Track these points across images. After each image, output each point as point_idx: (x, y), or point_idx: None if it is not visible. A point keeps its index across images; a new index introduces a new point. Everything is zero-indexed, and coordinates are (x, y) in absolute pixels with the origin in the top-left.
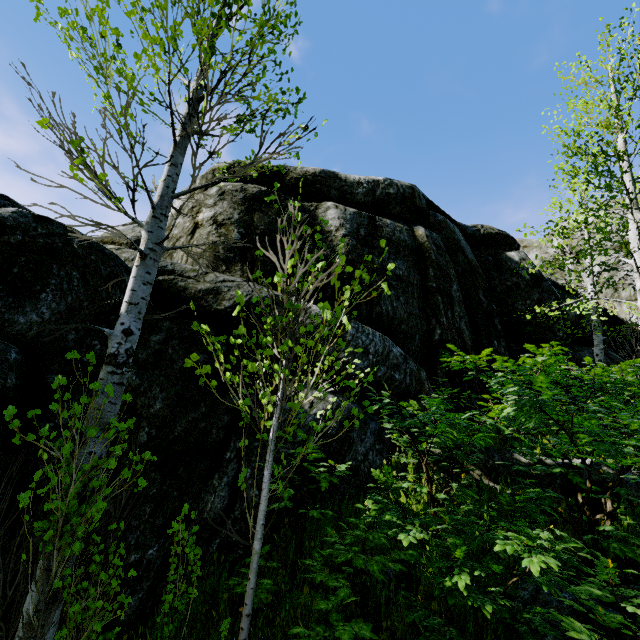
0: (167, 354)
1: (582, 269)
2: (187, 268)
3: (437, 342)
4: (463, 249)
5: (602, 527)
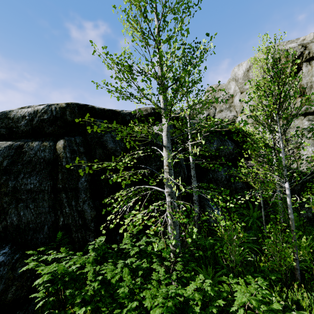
0: None
1: (243, 103)
2: None
3: (61, 226)
4: (104, 142)
5: None
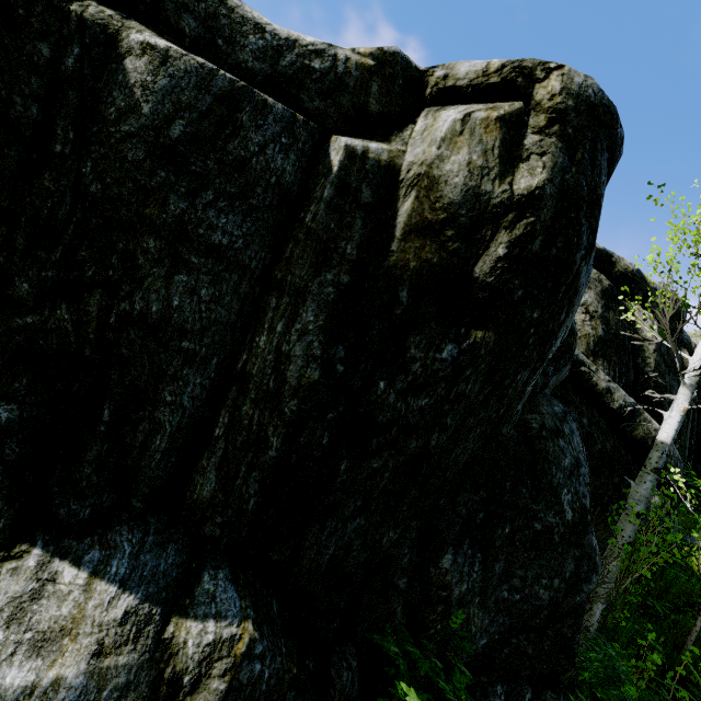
0: (593, 437)
1: None
2: (587, 360)
3: None
4: None
5: None
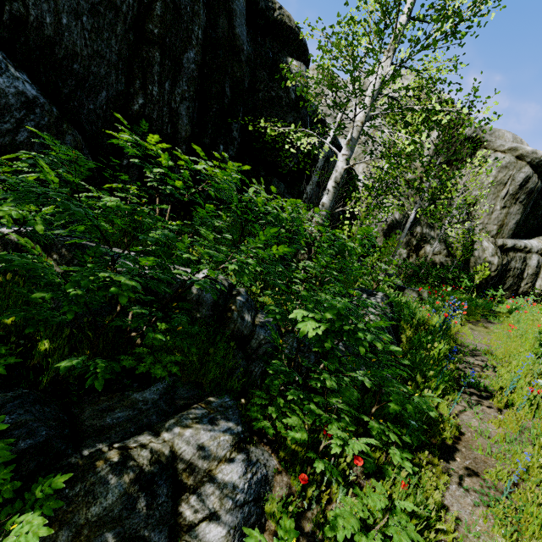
0: None
1: None
2: None
3: (135, 114)
4: (233, 13)
5: (65, 362)
